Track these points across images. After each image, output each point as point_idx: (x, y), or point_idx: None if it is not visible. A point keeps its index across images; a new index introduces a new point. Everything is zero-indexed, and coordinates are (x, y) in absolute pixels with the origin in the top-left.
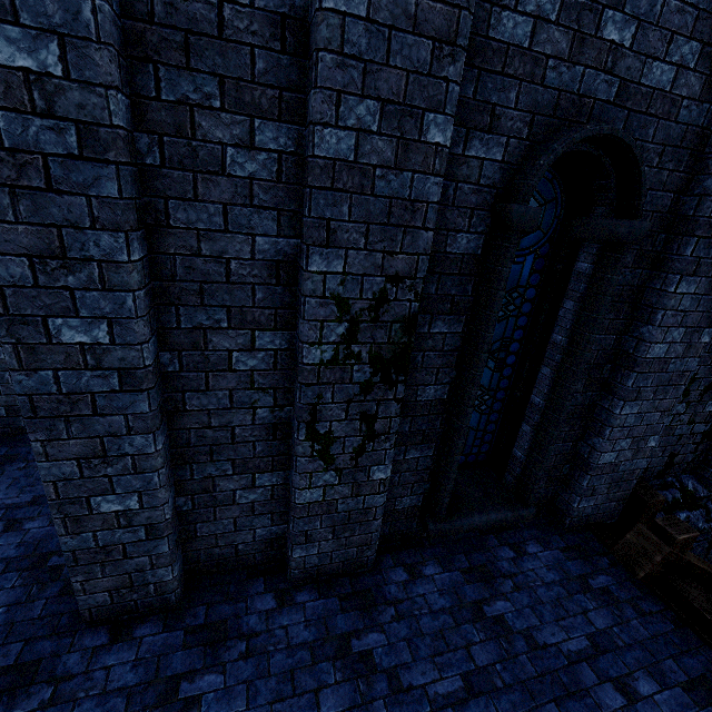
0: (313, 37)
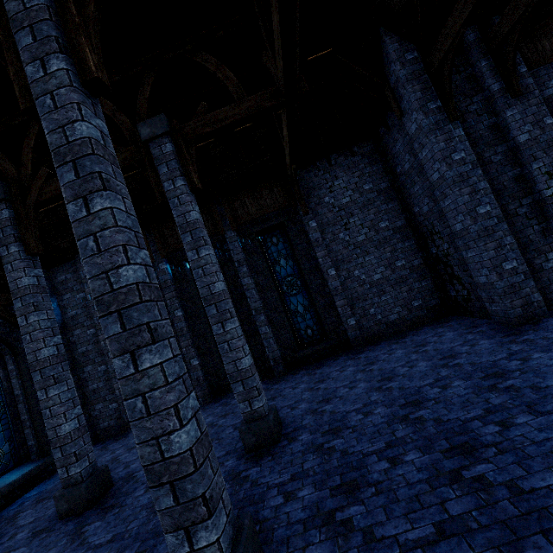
0: (505, 123)
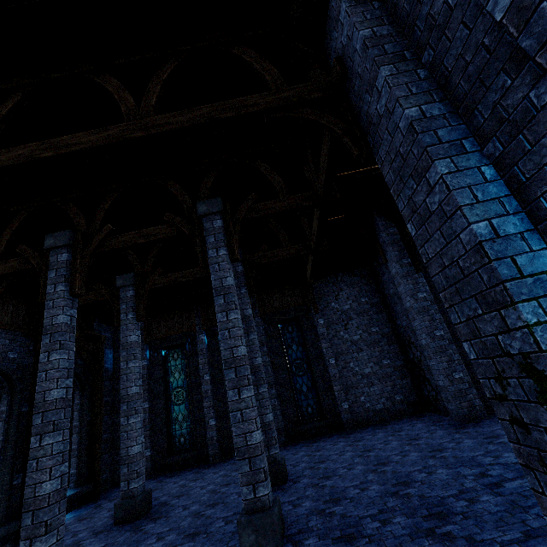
0: None
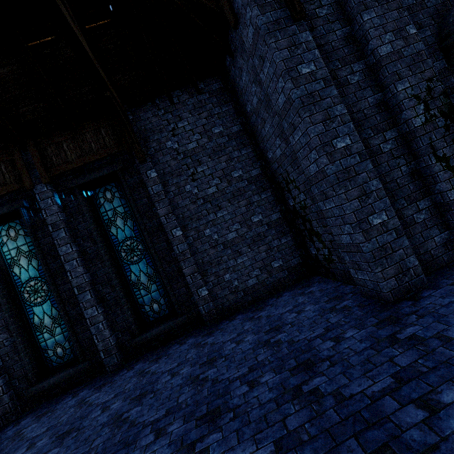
0: (361, 32)
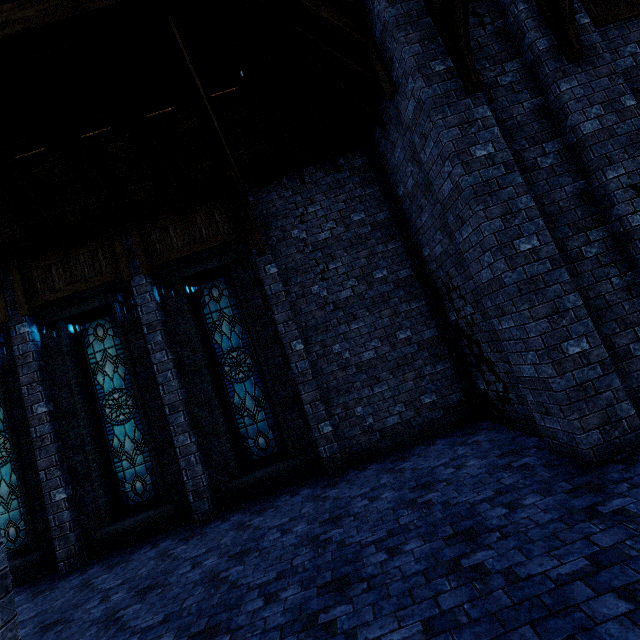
0: (558, 104)
